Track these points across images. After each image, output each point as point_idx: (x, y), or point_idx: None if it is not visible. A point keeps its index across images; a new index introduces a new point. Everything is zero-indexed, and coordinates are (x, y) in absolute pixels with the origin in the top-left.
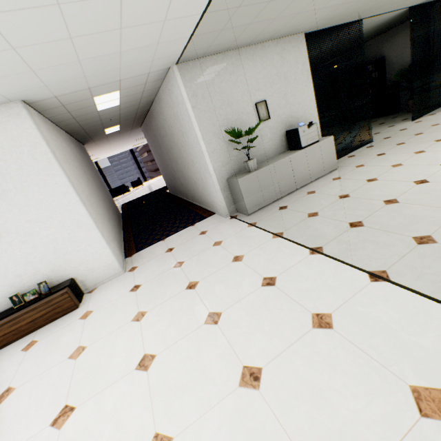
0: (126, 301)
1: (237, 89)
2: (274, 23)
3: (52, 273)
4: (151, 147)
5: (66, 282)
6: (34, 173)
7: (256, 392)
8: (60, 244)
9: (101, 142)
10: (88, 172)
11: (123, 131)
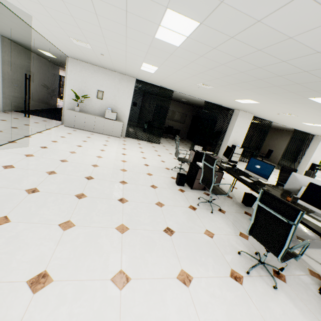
0: None
1: (92, 80)
2: (105, 65)
3: None
4: None
5: None
6: None
7: None
8: None
9: None
10: (37, 75)
11: None
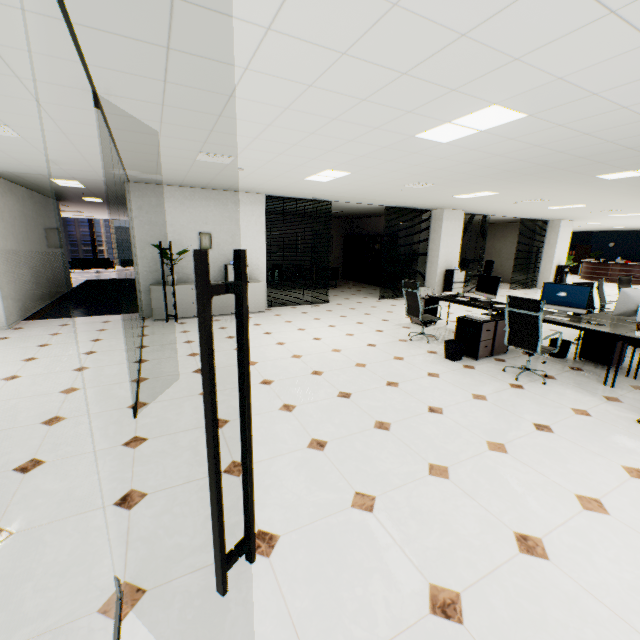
0: None
1: (185, 216)
2: (213, 184)
3: None
4: None
5: None
6: None
7: (6, 381)
8: None
9: (85, 204)
10: (35, 232)
11: (112, 204)
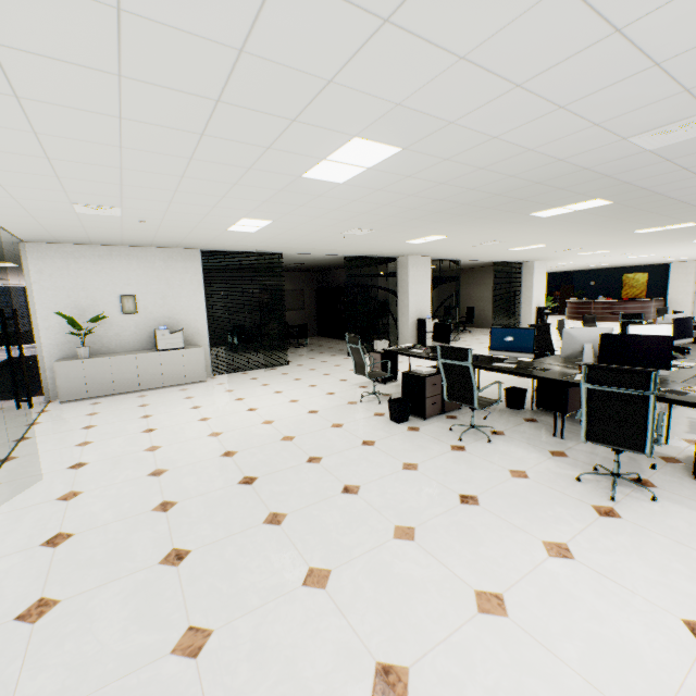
0: None
1: (100, 278)
2: (129, 240)
3: None
4: None
5: None
6: None
7: None
8: None
9: (1, 271)
10: None
11: None
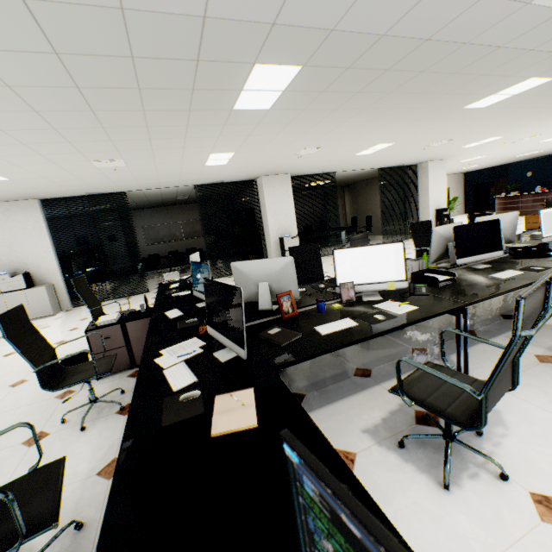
0: None
1: None
2: None
3: None
4: None
5: None
6: None
7: None
8: None
9: None
10: None
11: None
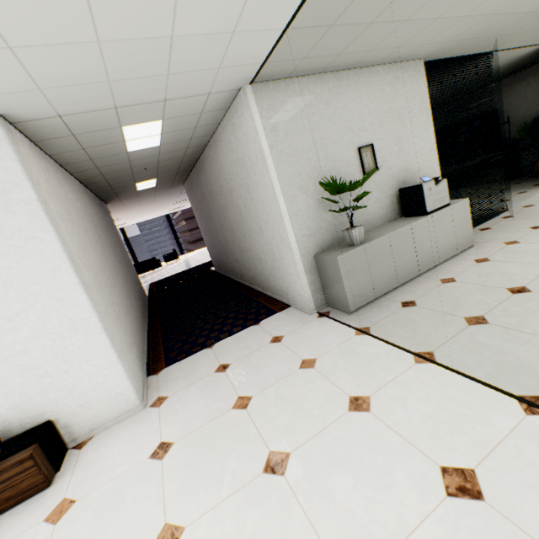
0: (141, 485)
1: (334, 126)
2: (400, 30)
3: (14, 411)
4: (196, 210)
5: (36, 429)
6: (3, 235)
7: None
8: (35, 359)
9: (130, 201)
10: (106, 239)
11: (160, 189)
